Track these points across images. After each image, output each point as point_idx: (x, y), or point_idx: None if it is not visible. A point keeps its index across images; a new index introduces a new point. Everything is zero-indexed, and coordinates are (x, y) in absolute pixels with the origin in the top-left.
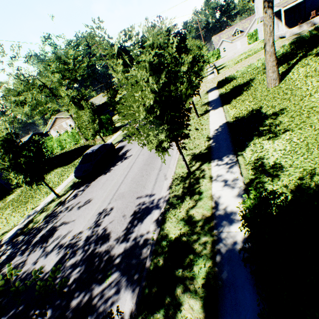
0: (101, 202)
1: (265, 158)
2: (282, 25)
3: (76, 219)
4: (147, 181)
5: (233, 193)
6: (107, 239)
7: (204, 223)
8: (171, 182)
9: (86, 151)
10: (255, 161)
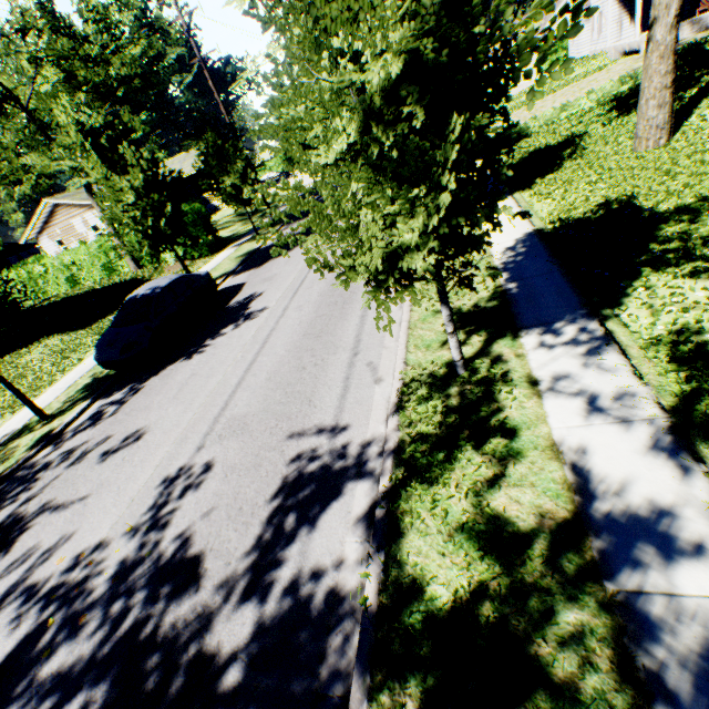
0: (174, 441)
1: (707, 329)
2: (635, 20)
3: (89, 495)
4: (319, 385)
5: (632, 440)
6: (192, 579)
7: (554, 547)
8: (400, 390)
9: (135, 292)
10: (673, 337)
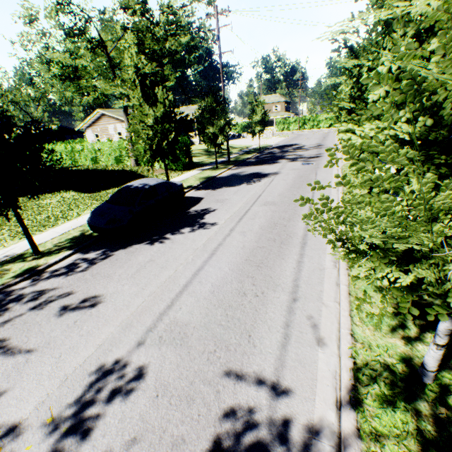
0: (120, 324)
1: None
2: None
3: (35, 350)
4: (259, 320)
5: None
6: None
7: None
8: (352, 372)
9: (131, 183)
10: None
